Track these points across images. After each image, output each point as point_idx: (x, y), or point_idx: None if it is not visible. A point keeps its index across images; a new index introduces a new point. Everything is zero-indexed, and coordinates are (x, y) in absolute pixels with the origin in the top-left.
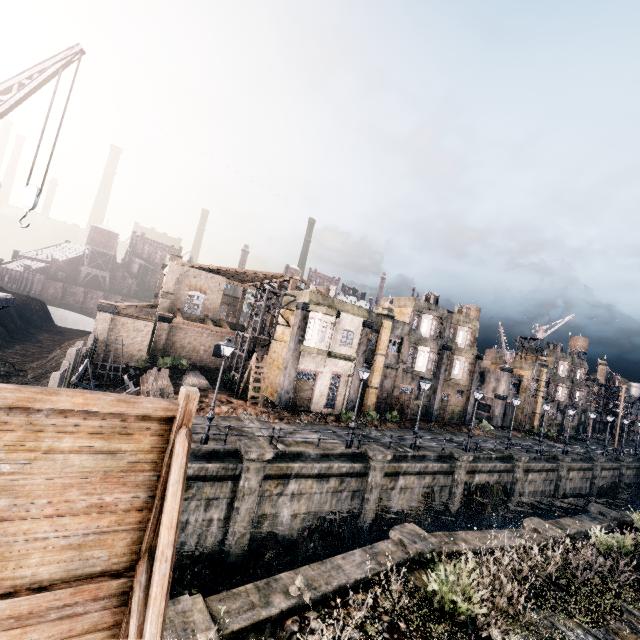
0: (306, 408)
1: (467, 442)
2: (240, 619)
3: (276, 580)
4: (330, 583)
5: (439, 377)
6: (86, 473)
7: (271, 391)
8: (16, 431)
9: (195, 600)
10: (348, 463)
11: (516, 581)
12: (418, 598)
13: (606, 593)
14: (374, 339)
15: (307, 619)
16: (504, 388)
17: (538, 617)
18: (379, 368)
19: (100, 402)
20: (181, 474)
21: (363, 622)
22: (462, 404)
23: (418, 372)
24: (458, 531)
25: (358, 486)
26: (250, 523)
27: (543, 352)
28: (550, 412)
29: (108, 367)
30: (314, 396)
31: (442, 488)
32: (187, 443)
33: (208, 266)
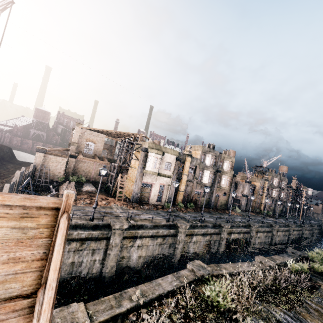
0: (147, 202)
1: (228, 218)
2: (104, 314)
3: (125, 292)
4: (154, 293)
5: (214, 186)
6: (5, 240)
7: (129, 193)
8: None
9: (79, 305)
10: (167, 230)
11: (250, 289)
12: (200, 299)
13: (295, 293)
14: (182, 166)
15: (141, 313)
16: (246, 191)
17: (261, 307)
18: (184, 181)
19: (13, 199)
20: (63, 239)
21: (170, 313)
22: (226, 199)
23: (204, 183)
24: (223, 262)
25: (172, 241)
26: (116, 261)
27: (266, 173)
28: (269, 203)
29: (41, 181)
30: (151, 196)
31: (215, 241)
32: (67, 222)
33: (96, 129)
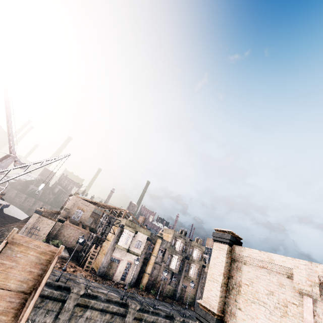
0: (111, 278)
1: (184, 311)
2: None
3: None
4: None
5: (182, 273)
6: (32, 262)
7: (97, 266)
8: (24, 247)
9: None
10: (118, 306)
11: None
12: None
13: None
14: (152, 247)
15: None
16: None
17: None
18: (152, 263)
19: (43, 244)
20: (53, 267)
21: None
22: (194, 292)
23: (171, 269)
24: None
25: (120, 322)
26: None
27: None
28: None
29: None
30: (116, 272)
31: None
32: (57, 259)
33: (89, 199)
